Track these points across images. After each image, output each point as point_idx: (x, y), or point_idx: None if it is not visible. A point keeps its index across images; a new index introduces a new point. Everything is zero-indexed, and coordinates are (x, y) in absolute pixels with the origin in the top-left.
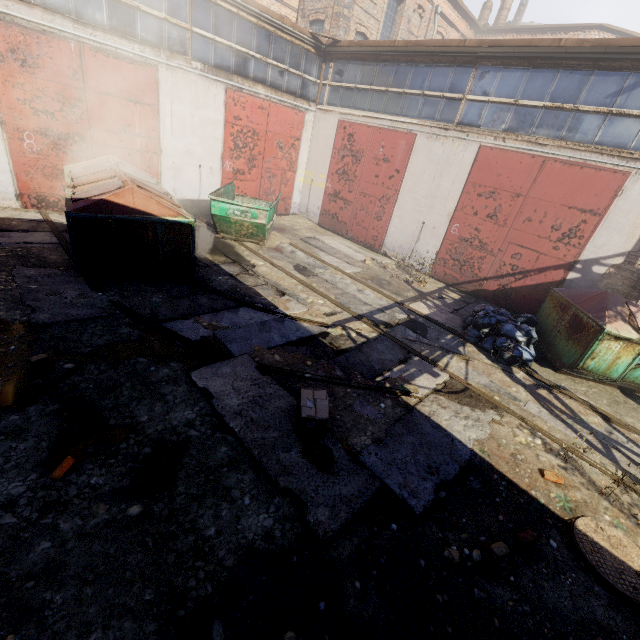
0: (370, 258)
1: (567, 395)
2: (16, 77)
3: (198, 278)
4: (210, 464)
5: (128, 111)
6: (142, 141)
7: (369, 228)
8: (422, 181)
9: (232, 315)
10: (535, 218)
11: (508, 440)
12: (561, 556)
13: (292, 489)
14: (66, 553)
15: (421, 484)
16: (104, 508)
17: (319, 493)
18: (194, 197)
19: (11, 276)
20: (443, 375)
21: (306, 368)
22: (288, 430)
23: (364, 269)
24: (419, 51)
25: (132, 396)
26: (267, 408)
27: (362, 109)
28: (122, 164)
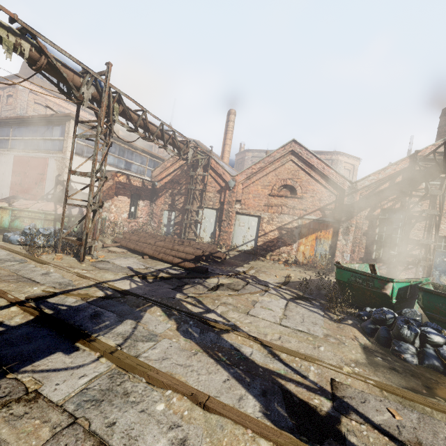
0: None
1: None
2: None
3: None
4: None
5: None
6: None
7: None
8: (0, 174)
9: None
10: (31, 181)
11: None
12: None
13: None
14: None
15: None
16: None
17: None
18: None
19: None
20: None
21: None
22: None
23: None
24: None
25: None
26: None
27: None
28: None
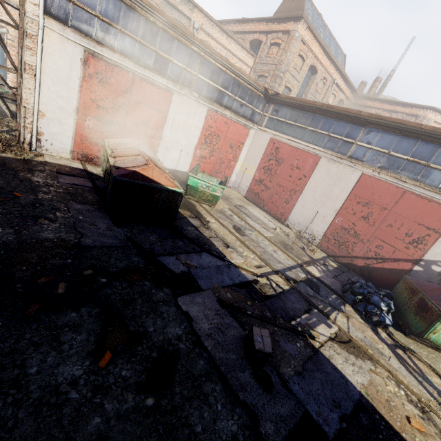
0: (279, 228)
1: (416, 357)
2: (94, 87)
3: (176, 226)
4: (194, 373)
5: (149, 114)
6: (152, 131)
7: (279, 207)
8: (320, 186)
9: (198, 257)
10: (395, 225)
11: (382, 387)
12: None
13: (248, 403)
14: (110, 429)
15: (330, 414)
16: (131, 396)
17: (266, 410)
18: (173, 168)
19: (67, 207)
20: (334, 327)
21: (247, 306)
22: (241, 354)
23: (275, 235)
24: (330, 110)
25: (142, 310)
26: (227, 334)
27: (287, 134)
28: (140, 145)
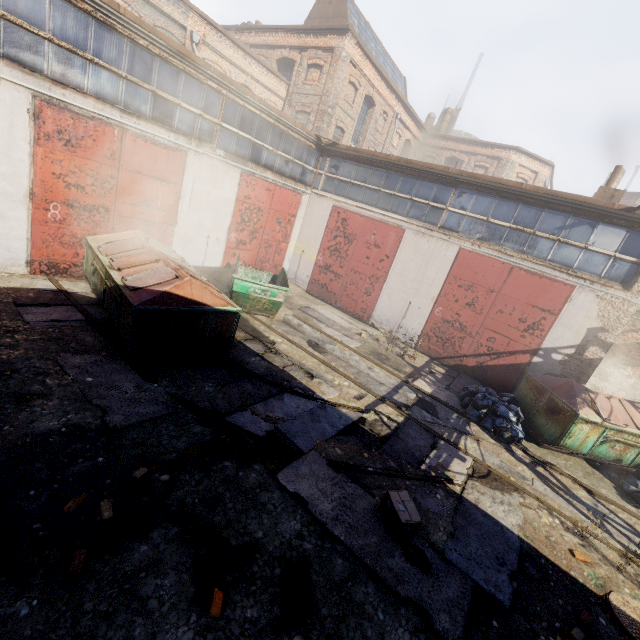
0: (366, 332)
1: (557, 471)
2: (57, 154)
3: (234, 360)
4: (335, 579)
5: (154, 188)
6: (161, 214)
7: (358, 301)
8: (409, 268)
9: (280, 403)
10: (506, 311)
11: (537, 522)
12: (611, 632)
13: (412, 598)
14: None
15: (499, 577)
16: None
17: (433, 599)
18: (198, 264)
19: (58, 366)
20: (468, 459)
21: (365, 461)
22: (382, 533)
23: (362, 342)
24: (409, 166)
25: (237, 508)
26: (356, 510)
27: (355, 200)
28: (150, 240)
